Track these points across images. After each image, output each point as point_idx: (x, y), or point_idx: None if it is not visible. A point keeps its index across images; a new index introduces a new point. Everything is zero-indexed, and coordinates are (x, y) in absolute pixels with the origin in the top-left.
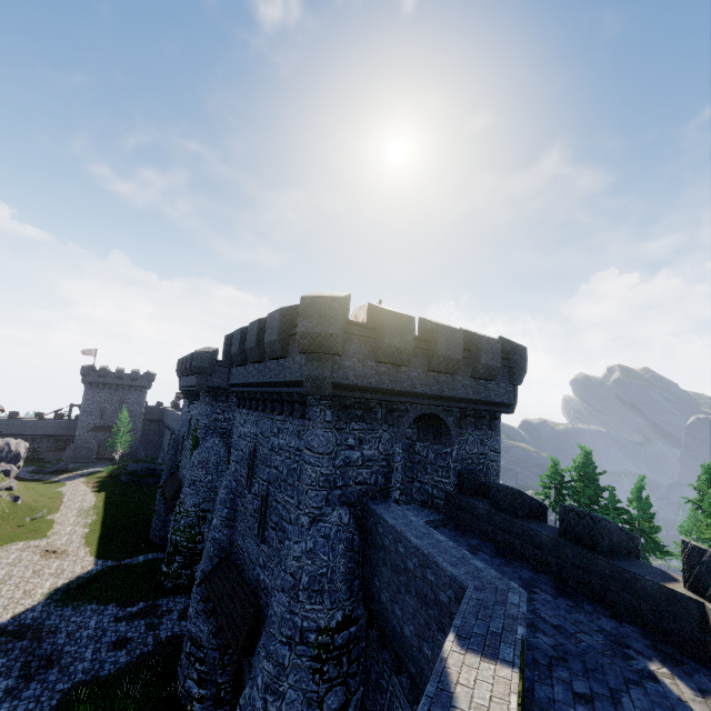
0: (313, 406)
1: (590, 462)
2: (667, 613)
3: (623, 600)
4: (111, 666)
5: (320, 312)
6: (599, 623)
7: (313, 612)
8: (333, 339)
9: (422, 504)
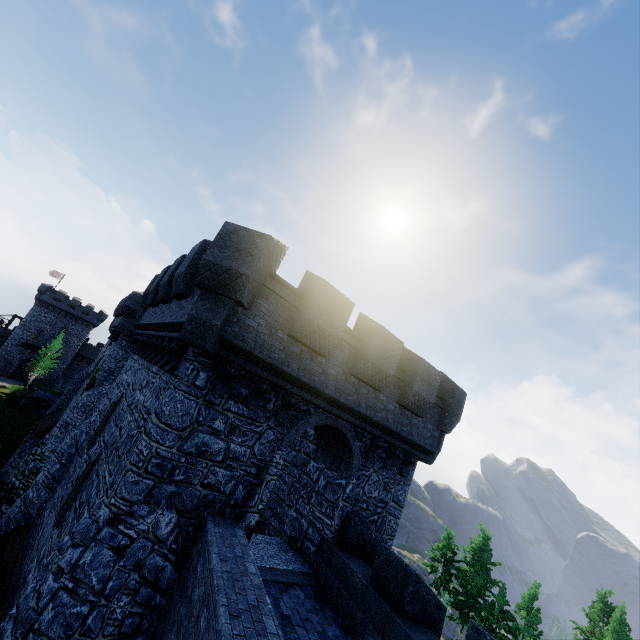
0: (188, 360)
1: (487, 548)
2: None
3: None
4: None
5: (239, 245)
6: None
7: None
8: (242, 281)
9: (290, 542)
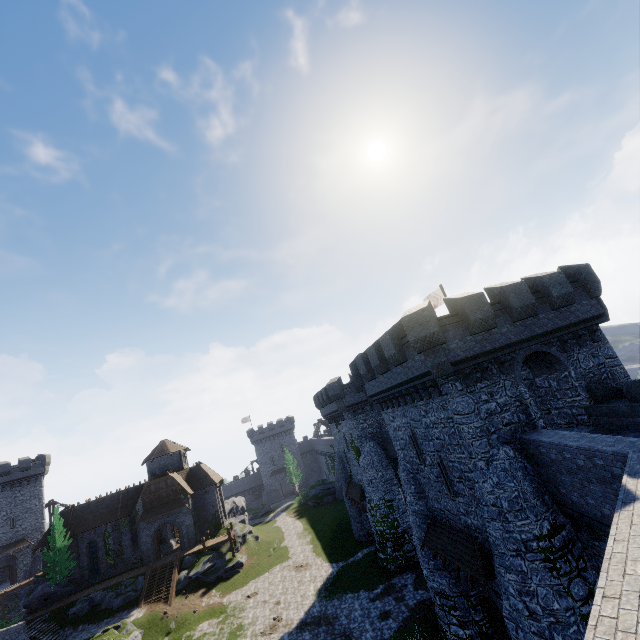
0: (444, 384)
1: None
2: None
3: None
4: (388, 631)
5: (418, 323)
6: None
7: (525, 526)
8: (436, 335)
9: (569, 426)
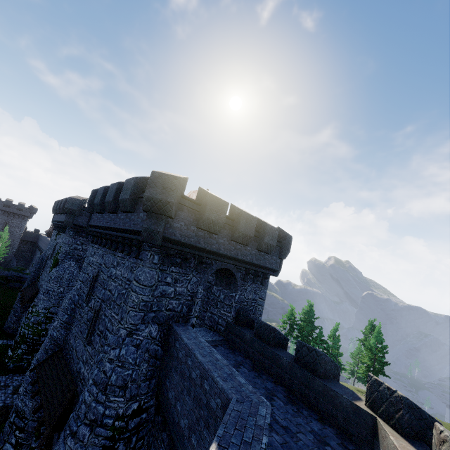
0: (146, 250)
1: (312, 311)
2: (353, 421)
3: (327, 409)
4: None
5: (164, 185)
6: (311, 425)
7: (115, 403)
8: (170, 205)
9: (210, 328)
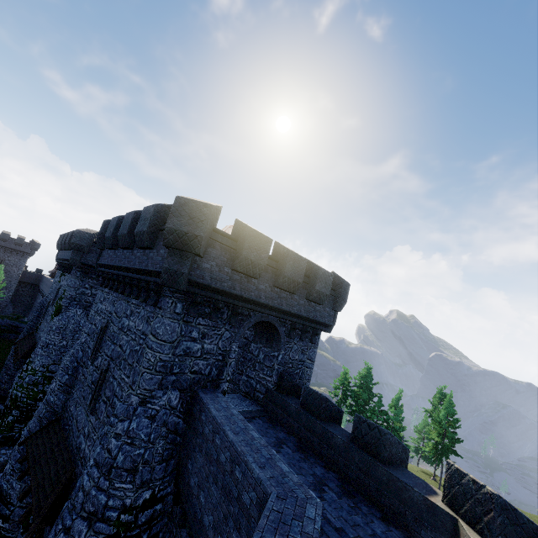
0: (167, 296)
1: (370, 375)
2: (426, 523)
3: (393, 505)
4: None
5: (191, 214)
6: (372, 526)
7: (122, 490)
8: (198, 240)
9: (245, 395)
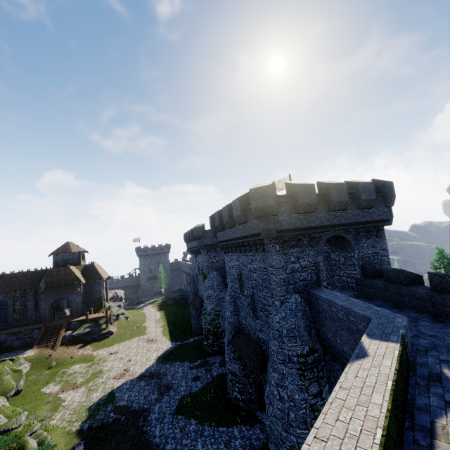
0: (268, 244)
1: None
2: None
3: None
4: (195, 388)
5: (261, 195)
6: None
7: (293, 347)
8: (271, 208)
9: (342, 288)
